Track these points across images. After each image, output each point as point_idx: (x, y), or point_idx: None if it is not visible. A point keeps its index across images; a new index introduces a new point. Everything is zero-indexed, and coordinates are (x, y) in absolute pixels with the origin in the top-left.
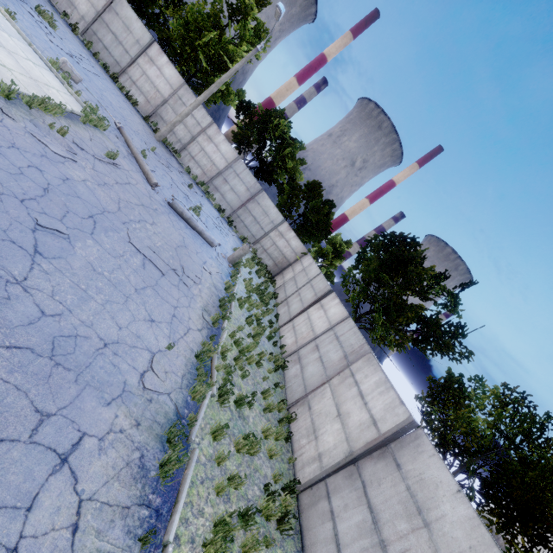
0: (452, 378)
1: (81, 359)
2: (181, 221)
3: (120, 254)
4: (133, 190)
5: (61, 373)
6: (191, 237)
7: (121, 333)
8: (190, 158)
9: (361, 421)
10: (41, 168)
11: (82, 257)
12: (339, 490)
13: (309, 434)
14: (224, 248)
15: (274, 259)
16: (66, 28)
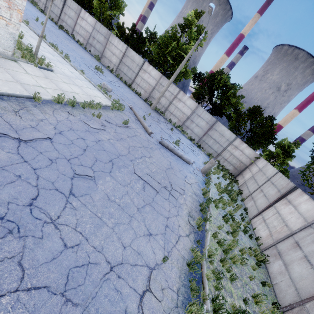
0: None
1: (89, 289)
2: (168, 151)
3: (128, 183)
4: (138, 139)
5: (69, 311)
6: (175, 160)
7: (125, 253)
8: (170, 114)
9: None
10: (84, 137)
11: (101, 190)
12: None
13: None
14: (197, 163)
15: (233, 165)
16: (108, 72)
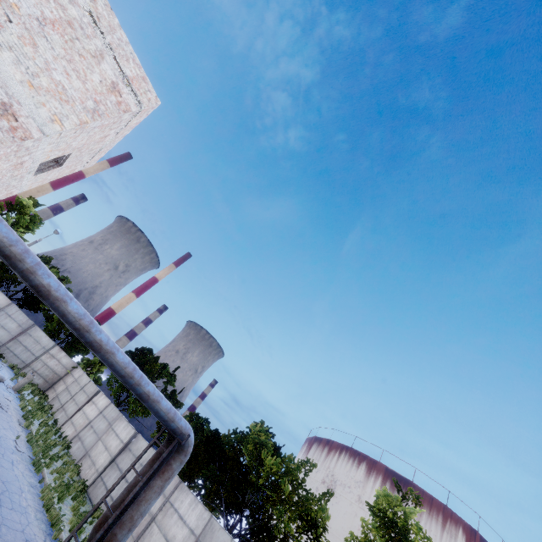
0: None
1: None
2: None
3: None
4: None
5: None
6: None
7: (1, 434)
8: None
9: (117, 444)
10: None
11: None
12: (107, 474)
13: (91, 466)
14: (6, 380)
15: (45, 377)
16: None
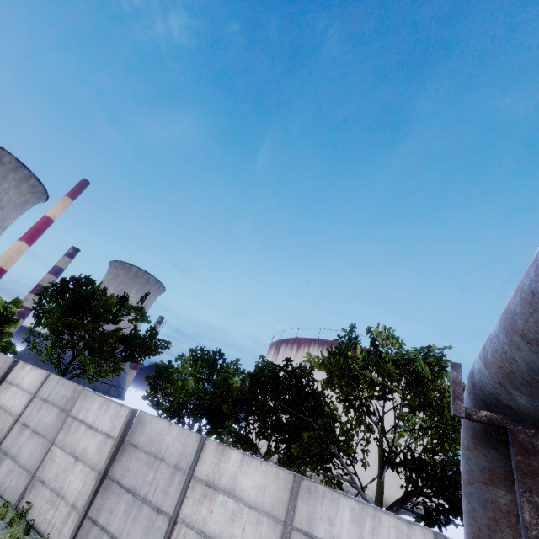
0: (159, 366)
1: None
2: None
3: None
4: None
5: None
6: None
7: None
8: None
9: (98, 444)
10: None
11: None
12: (101, 508)
13: (54, 502)
14: None
15: None
16: None
